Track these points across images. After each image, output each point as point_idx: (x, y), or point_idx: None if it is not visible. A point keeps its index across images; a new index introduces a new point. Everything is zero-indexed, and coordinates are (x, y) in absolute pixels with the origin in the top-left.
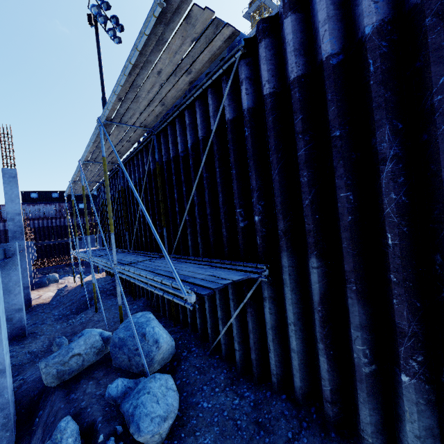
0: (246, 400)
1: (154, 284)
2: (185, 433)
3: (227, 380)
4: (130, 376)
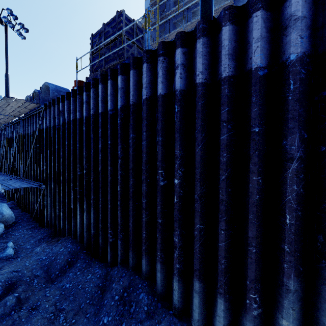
0: (34, 232)
1: None
2: (3, 240)
3: (32, 228)
4: None
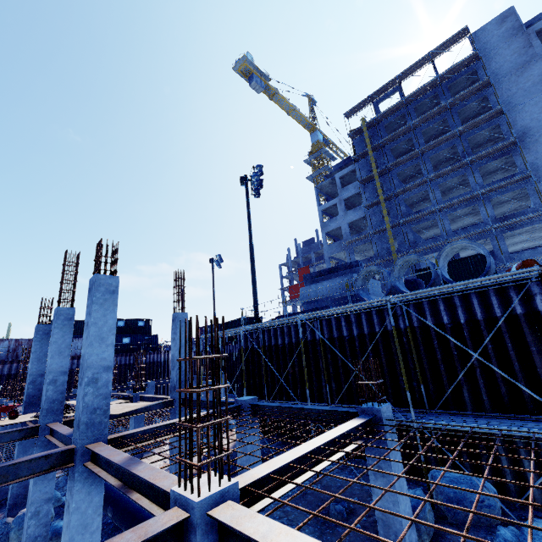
0: None
1: (531, 435)
2: None
3: None
4: (487, 528)
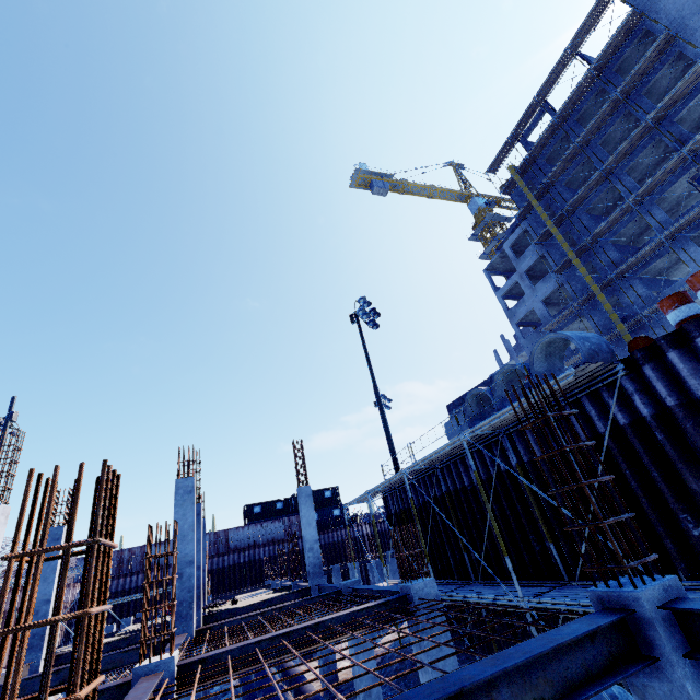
0: None
1: None
2: None
3: None
4: None
